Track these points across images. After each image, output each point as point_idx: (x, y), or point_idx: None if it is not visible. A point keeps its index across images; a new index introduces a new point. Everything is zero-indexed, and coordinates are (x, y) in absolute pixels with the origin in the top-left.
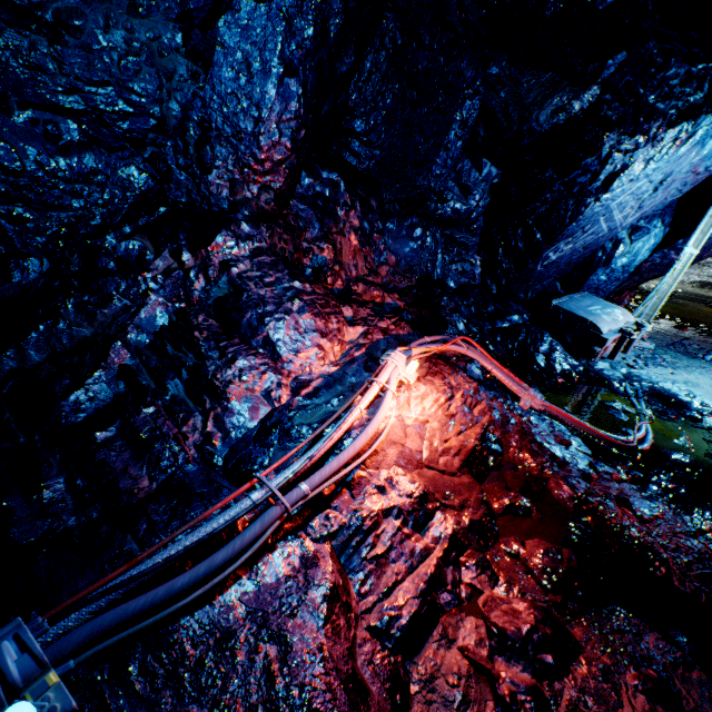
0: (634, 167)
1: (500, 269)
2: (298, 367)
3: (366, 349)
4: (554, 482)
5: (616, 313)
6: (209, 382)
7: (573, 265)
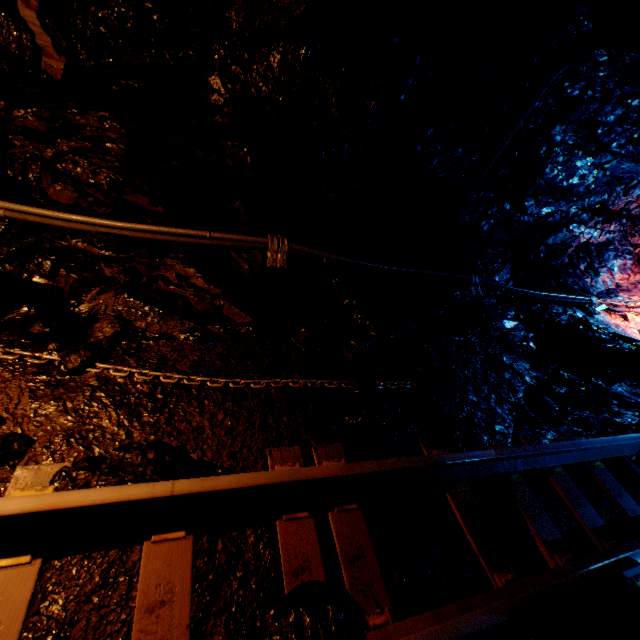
0: None
1: None
2: (618, 279)
3: None
4: None
5: None
6: (595, 270)
7: None
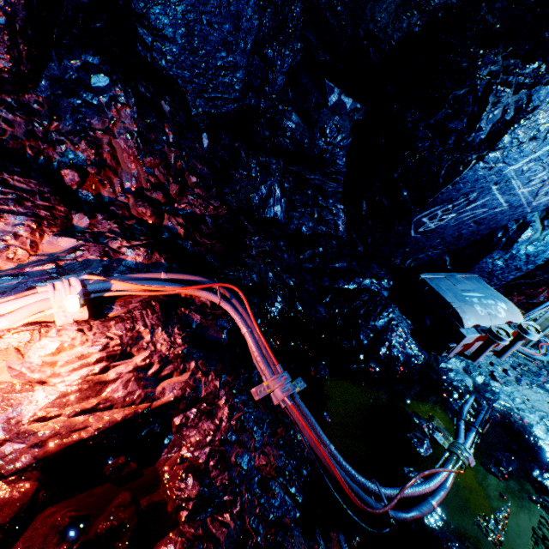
0: (537, 117)
1: (365, 225)
2: None
3: (54, 267)
4: (168, 543)
5: (499, 307)
6: None
7: (466, 240)
